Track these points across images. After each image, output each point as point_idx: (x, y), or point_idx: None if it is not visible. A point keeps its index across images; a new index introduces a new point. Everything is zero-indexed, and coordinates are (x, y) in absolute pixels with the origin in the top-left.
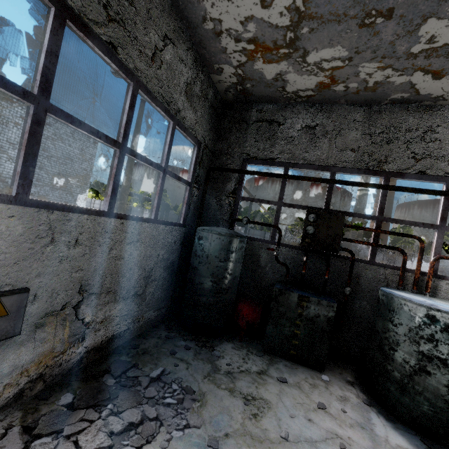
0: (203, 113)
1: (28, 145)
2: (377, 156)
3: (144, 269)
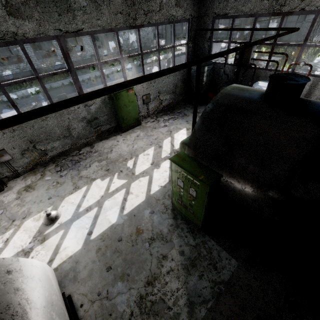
0: (187, 2)
1: (142, 64)
2: (280, 2)
3: (173, 84)
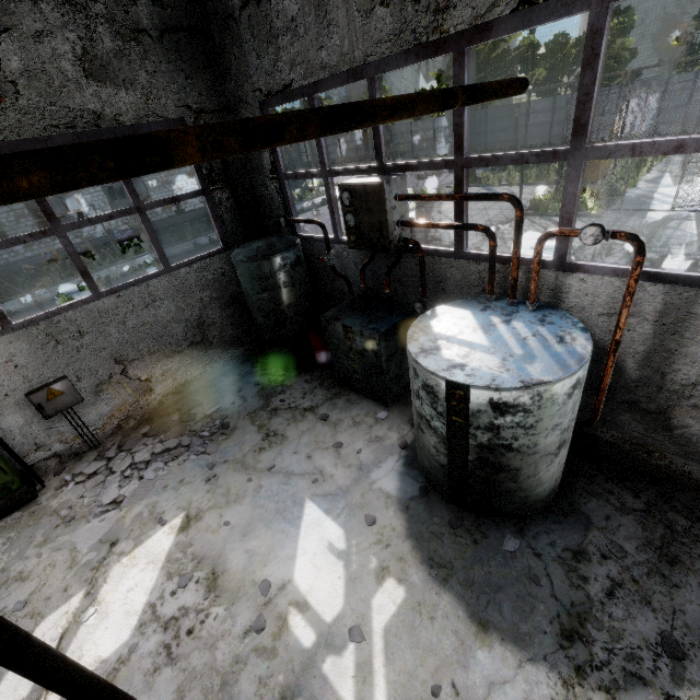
0: (151, 68)
1: None
2: None
3: (187, 320)
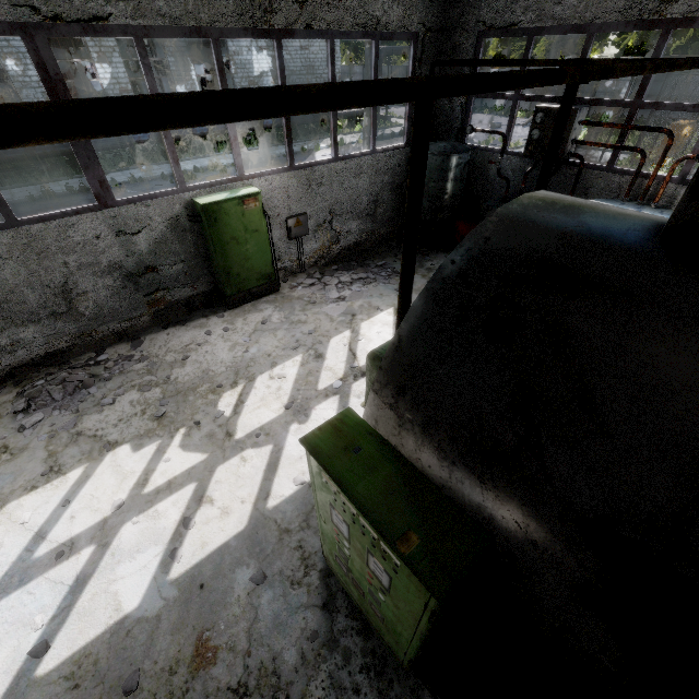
0: None
1: (287, 137)
2: None
3: (371, 195)
